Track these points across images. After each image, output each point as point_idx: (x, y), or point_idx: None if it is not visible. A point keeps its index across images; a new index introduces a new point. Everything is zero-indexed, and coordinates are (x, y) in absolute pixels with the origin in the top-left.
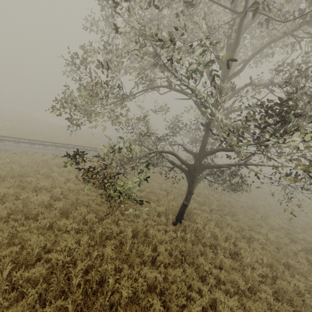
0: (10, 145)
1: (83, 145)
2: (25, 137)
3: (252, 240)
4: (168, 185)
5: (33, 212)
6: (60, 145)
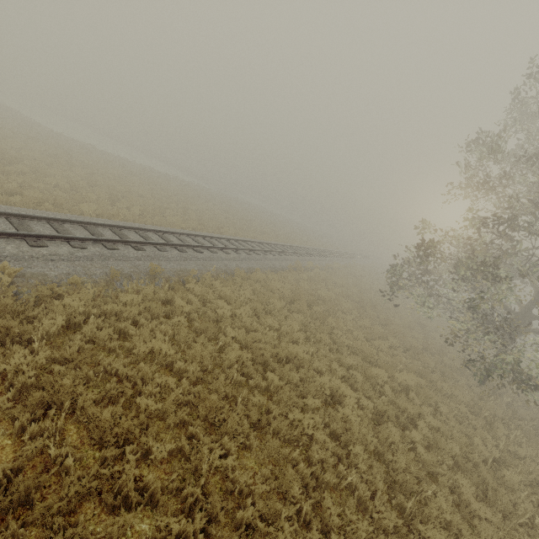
0: (215, 258)
1: (237, 232)
2: (178, 225)
3: (535, 394)
4: (412, 322)
5: (432, 399)
6: (233, 241)
